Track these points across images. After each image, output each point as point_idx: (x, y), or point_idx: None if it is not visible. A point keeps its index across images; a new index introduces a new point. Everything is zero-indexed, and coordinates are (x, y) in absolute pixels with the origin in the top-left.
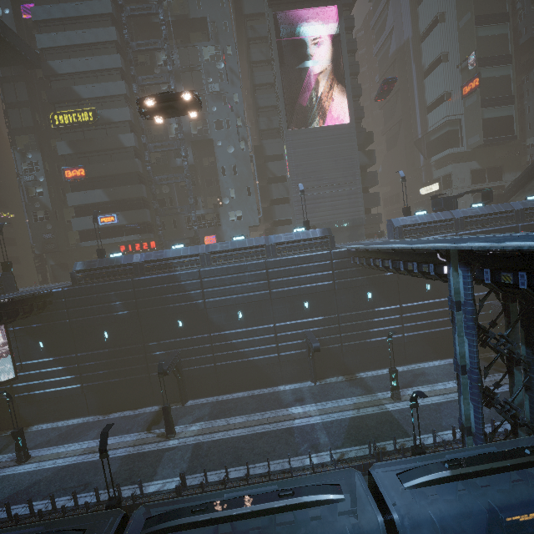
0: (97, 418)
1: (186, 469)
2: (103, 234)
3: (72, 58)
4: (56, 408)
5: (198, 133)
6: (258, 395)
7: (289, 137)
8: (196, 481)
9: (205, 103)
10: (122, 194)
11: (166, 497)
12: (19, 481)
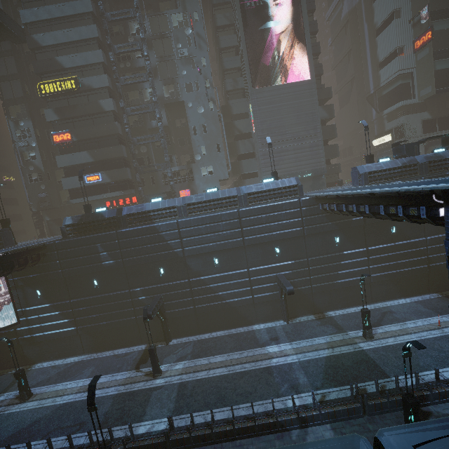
0: (91, 356)
1: (173, 409)
2: (90, 191)
3: (53, 31)
4: (55, 348)
5: (171, 96)
6: (235, 334)
7: (254, 95)
8: (183, 423)
9: (176, 68)
10: (104, 155)
11: (155, 442)
12: (22, 419)
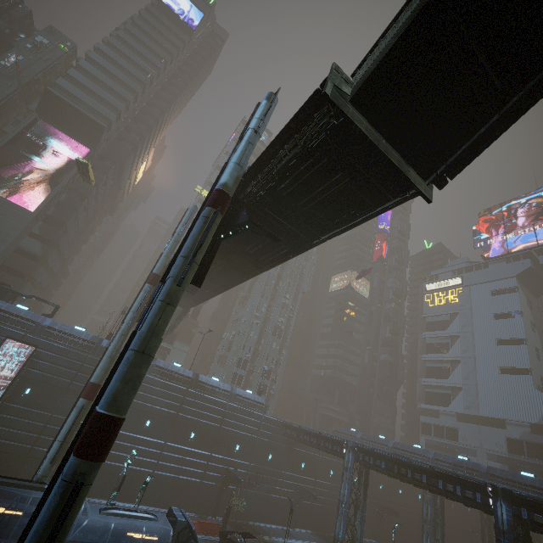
0: None
1: None
2: None
3: None
4: None
5: None
6: None
7: None
8: None
9: None
10: None
11: None
12: None
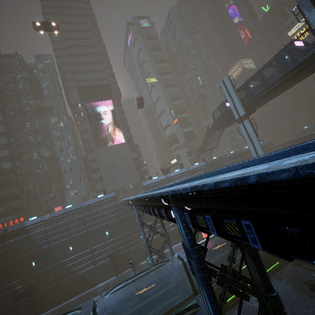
0: None
1: None
2: None
3: None
4: None
5: (50, 155)
6: (84, 295)
7: (98, 151)
8: None
9: (53, 141)
10: (1, 194)
11: None
12: None
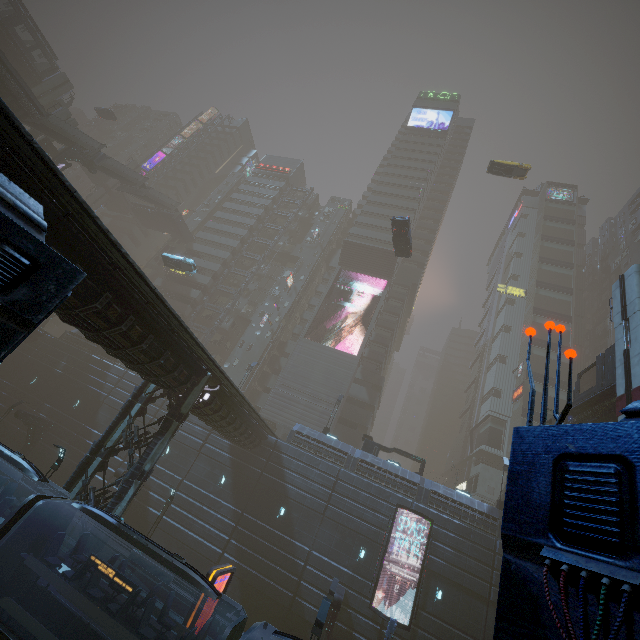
0: None
1: None
2: None
3: (206, 246)
4: None
5: (246, 313)
6: None
7: (302, 342)
8: None
9: (264, 298)
10: None
11: None
12: None
